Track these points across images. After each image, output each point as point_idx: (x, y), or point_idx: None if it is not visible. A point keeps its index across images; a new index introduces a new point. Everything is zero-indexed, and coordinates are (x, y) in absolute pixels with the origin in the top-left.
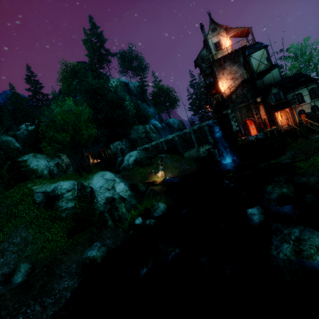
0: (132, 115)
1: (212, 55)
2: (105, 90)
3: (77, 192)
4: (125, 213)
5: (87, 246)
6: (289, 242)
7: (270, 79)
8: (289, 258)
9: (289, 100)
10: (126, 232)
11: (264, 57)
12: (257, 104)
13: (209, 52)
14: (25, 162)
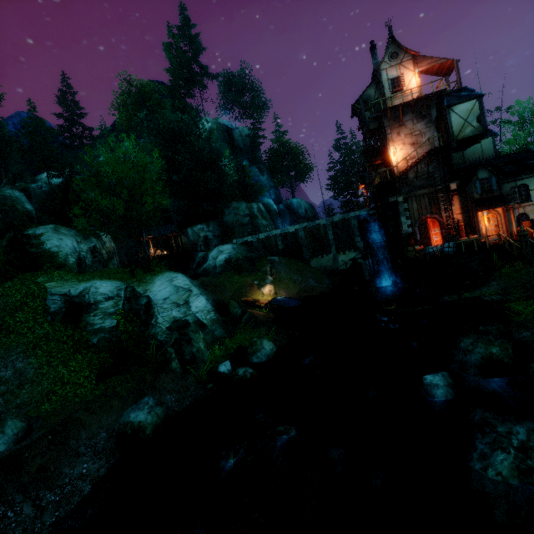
0: (231, 184)
1: (385, 99)
2: (191, 134)
3: (122, 302)
4: (203, 351)
5: (130, 403)
6: (508, 450)
7: (476, 153)
8: (506, 481)
9: (505, 194)
10: (201, 384)
11: (474, 114)
12: (450, 193)
13: (379, 93)
14: (38, 237)
